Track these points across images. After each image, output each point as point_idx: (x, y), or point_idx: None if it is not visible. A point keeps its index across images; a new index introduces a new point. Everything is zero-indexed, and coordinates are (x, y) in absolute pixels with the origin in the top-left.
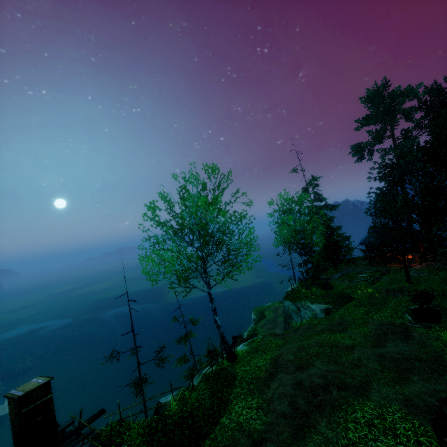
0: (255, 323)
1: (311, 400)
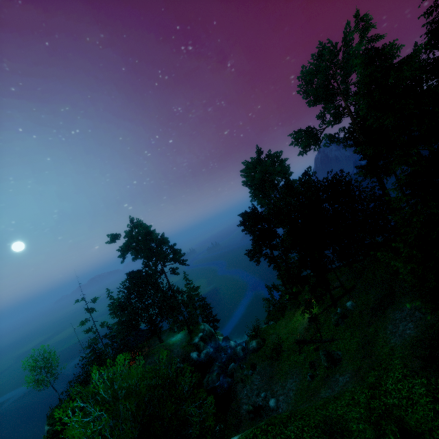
0: None
1: None
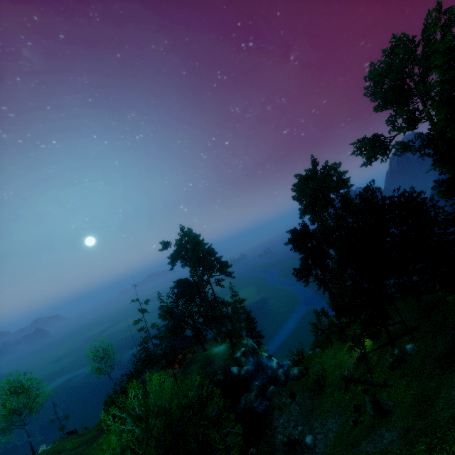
0: None
1: None
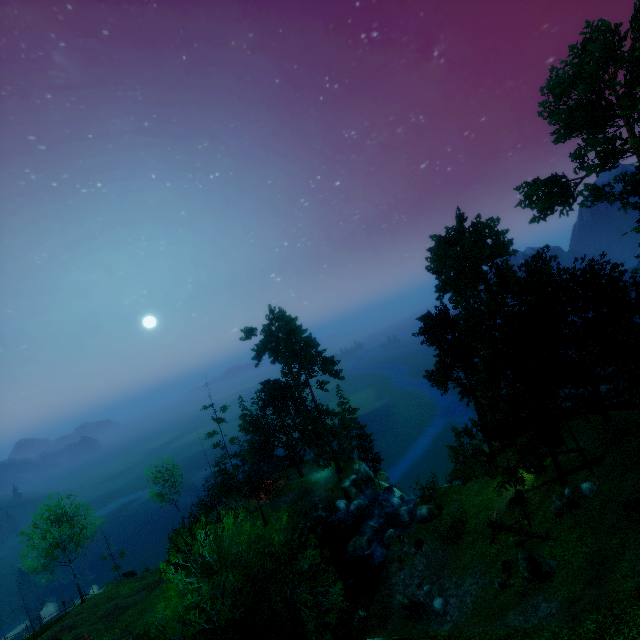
0: None
1: (56, 634)
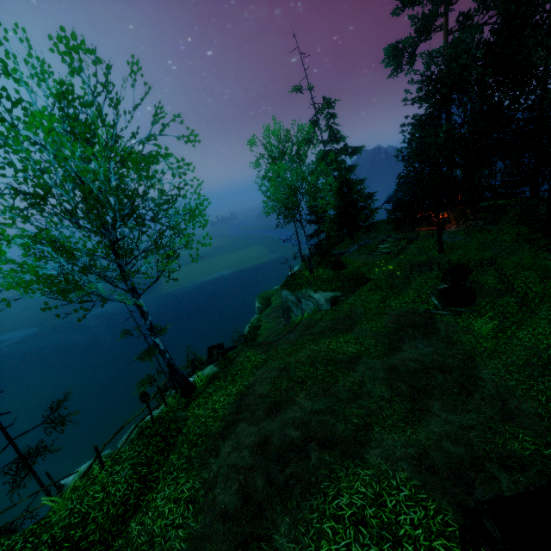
0: (260, 313)
1: (275, 477)
